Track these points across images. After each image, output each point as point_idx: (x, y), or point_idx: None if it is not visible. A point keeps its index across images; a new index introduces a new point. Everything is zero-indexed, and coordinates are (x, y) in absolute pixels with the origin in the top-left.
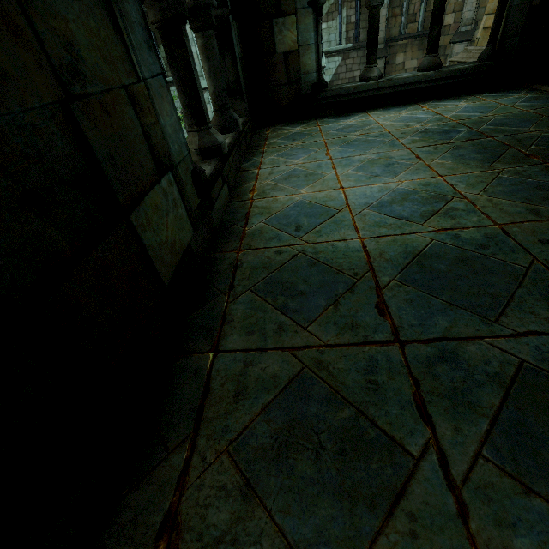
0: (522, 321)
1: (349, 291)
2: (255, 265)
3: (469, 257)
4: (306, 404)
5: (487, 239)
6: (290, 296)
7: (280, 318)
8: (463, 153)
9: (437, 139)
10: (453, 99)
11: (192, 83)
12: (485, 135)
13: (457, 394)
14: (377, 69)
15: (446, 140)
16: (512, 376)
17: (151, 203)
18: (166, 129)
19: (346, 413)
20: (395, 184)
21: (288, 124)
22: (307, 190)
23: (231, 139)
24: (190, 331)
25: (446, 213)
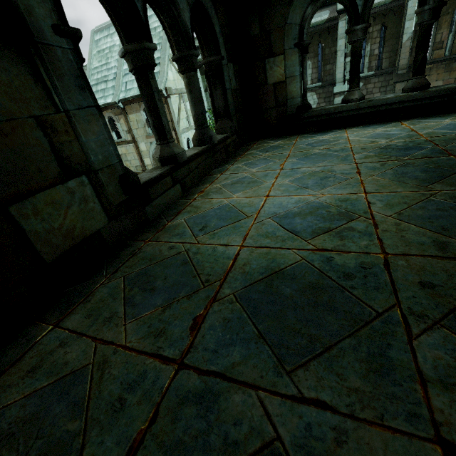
0: (319, 382)
1: (188, 296)
2: (146, 255)
3: (323, 286)
4: (59, 401)
5: (359, 269)
6: (143, 289)
7: (118, 308)
8: (407, 171)
9: (392, 155)
10: (440, 117)
11: (156, 110)
12: (448, 153)
13: (176, 450)
14: (359, 92)
15: (400, 156)
16: (249, 453)
17: (46, 198)
18: (89, 144)
19: (73, 426)
20: (315, 196)
21: (274, 139)
22: (238, 195)
23: (199, 150)
24: (59, 302)
25: (339, 232)
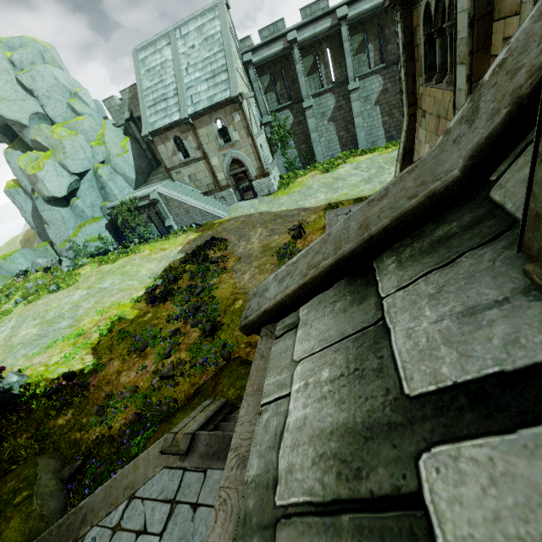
0: None
1: None
2: None
3: None
4: None
5: None
6: None
7: None
8: None
9: None
10: None
11: None
12: None
13: None
14: None
15: None
16: None
17: None
18: None
19: None
20: None
21: None
22: None
23: None
24: None
25: None
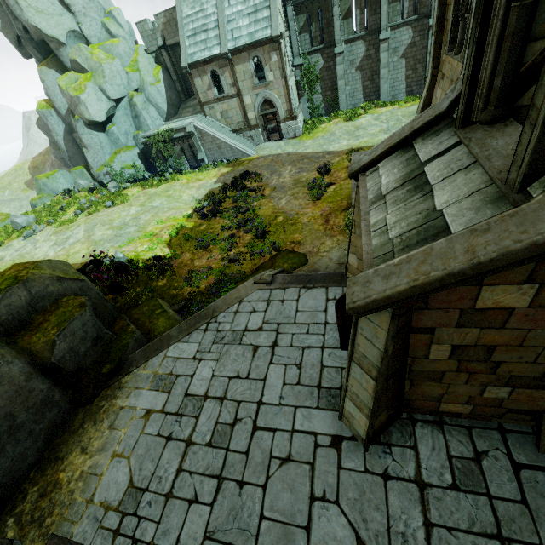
0: None
1: None
2: None
3: None
4: None
5: None
6: None
7: None
8: None
9: None
10: None
11: None
12: None
13: None
14: None
15: None
16: None
17: None
18: None
19: None
20: None
21: None
22: None
23: None
24: None
25: None
